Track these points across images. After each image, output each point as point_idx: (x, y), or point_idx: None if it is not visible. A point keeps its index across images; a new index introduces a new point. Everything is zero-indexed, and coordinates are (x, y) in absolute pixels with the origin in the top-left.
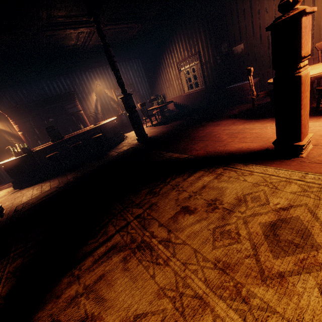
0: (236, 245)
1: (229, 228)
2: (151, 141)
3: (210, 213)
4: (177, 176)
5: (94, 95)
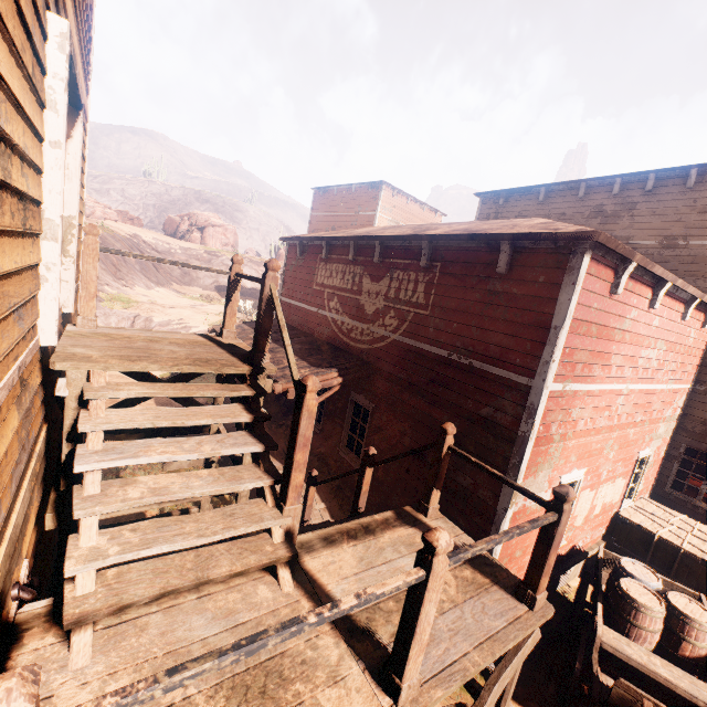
0: None
1: None
2: None
3: None
4: None
5: None
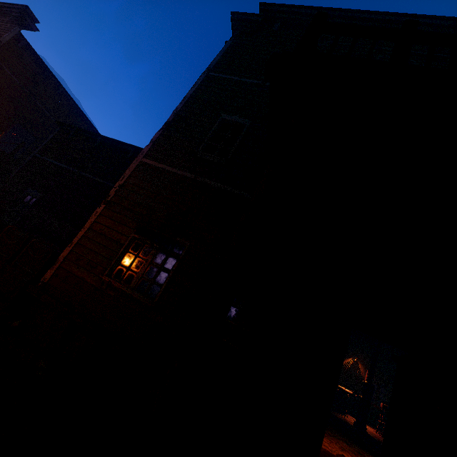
0: (353, 454)
1: (357, 455)
2: (365, 435)
3: (355, 451)
4: (357, 443)
5: (347, 359)
